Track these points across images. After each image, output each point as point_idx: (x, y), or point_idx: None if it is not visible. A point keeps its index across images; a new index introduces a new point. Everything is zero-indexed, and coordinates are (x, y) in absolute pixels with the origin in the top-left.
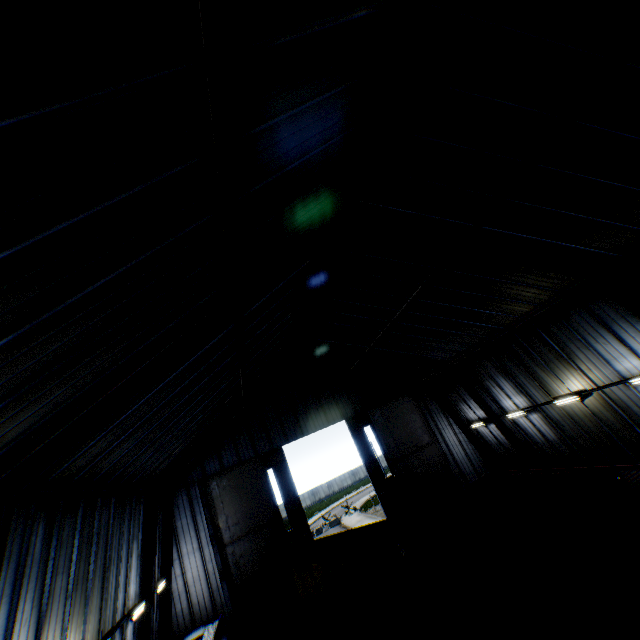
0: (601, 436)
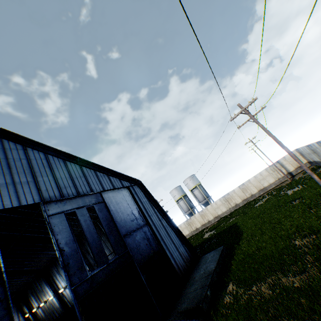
0: (51, 313)
